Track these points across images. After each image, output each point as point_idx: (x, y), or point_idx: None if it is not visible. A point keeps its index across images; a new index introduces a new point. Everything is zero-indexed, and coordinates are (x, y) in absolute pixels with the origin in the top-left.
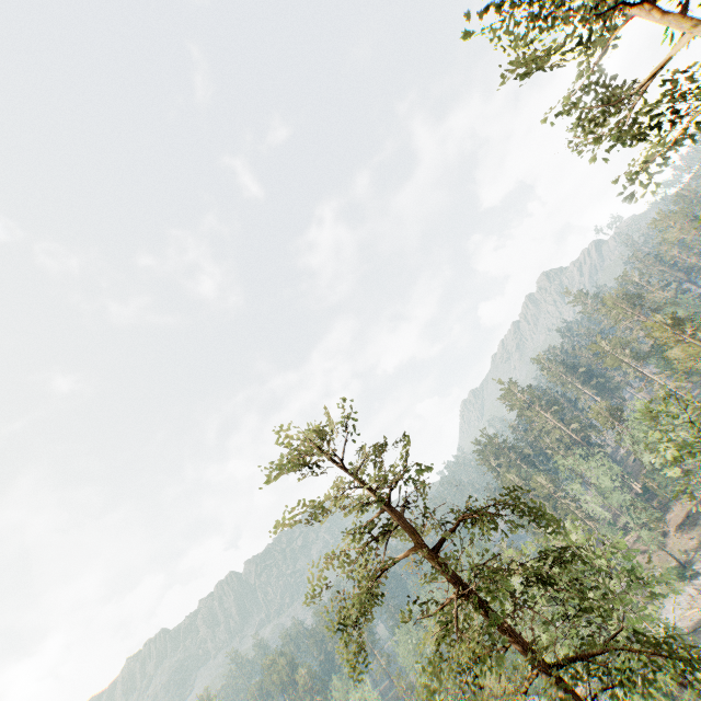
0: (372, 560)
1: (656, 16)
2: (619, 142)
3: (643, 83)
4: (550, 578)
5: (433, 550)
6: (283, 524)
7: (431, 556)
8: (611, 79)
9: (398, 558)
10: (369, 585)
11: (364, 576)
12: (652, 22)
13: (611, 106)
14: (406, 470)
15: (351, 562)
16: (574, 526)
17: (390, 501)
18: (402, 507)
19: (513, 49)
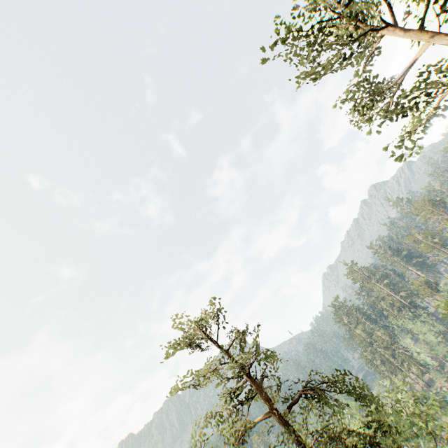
0: (240, 419)
1: (403, 32)
2: (389, 117)
3: (400, 77)
4: (376, 443)
5: (282, 416)
6: (175, 390)
7: (280, 422)
8: (376, 76)
9: (254, 423)
10: (235, 443)
11: (231, 435)
12: (400, 35)
13: (379, 94)
14: (256, 356)
15: (222, 422)
16: (402, 383)
17: (249, 375)
18: (261, 377)
19: (303, 64)
